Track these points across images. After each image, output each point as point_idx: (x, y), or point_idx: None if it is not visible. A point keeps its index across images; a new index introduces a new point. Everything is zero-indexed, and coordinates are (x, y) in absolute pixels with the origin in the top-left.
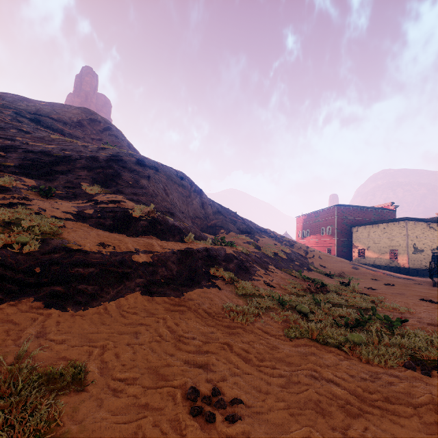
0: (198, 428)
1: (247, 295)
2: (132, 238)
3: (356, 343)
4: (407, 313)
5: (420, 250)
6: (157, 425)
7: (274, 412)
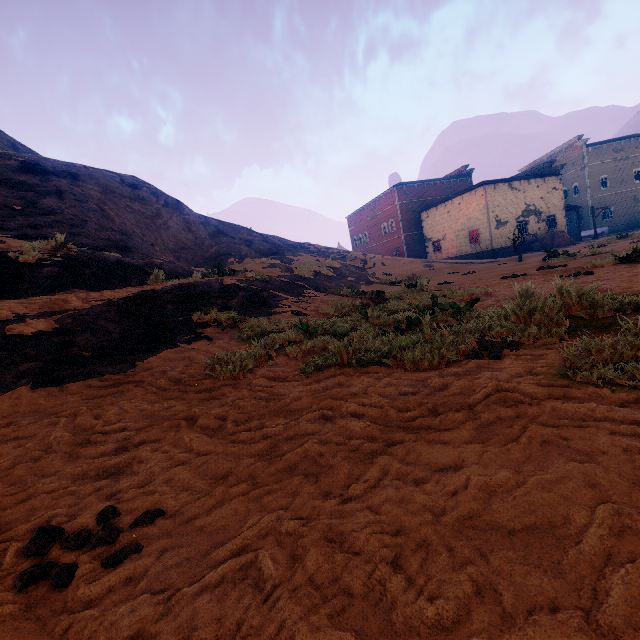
0: (15, 615)
1: (258, 336)
2: (20, 300)
3: (405, 350)
4: (484, 295)
5: (504, 223)
6: None
7: (222, 508)
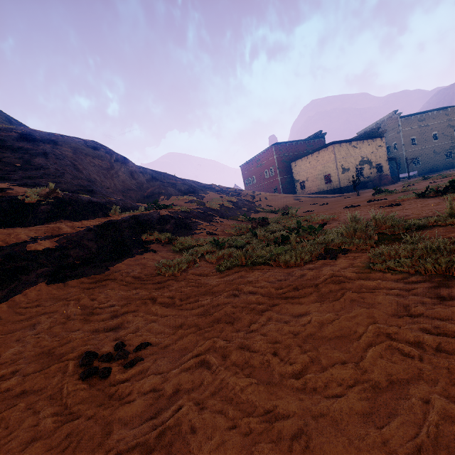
0: (86, 389)
1: (185, 249)
2: (29, 228)
3: (280, 255)
4: (332, 220)
5: (347, 169)
6: (30, 408)
7: (183, 339)
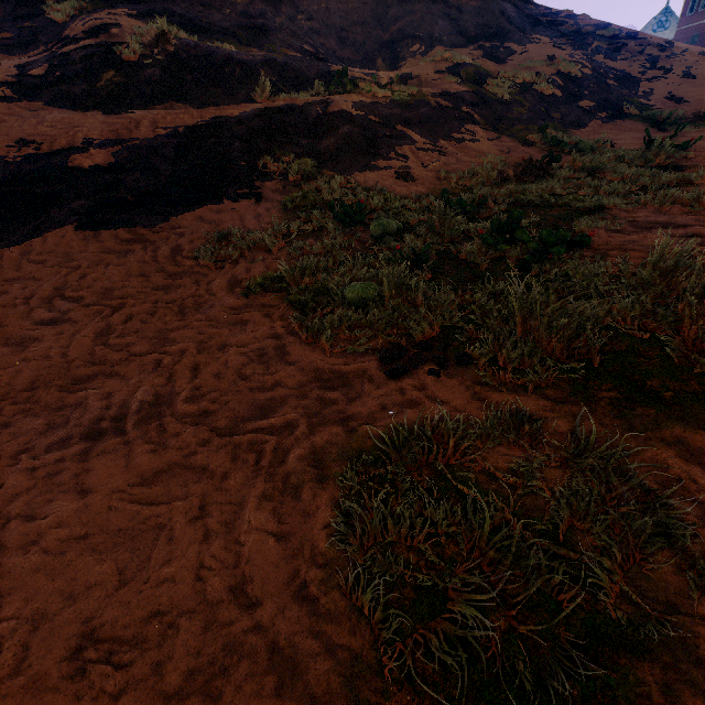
0: None
1: (307, 207)
2: (109, 117)
3: (349, 304)
4: (704, 213)
5: None
6: None
7: None
